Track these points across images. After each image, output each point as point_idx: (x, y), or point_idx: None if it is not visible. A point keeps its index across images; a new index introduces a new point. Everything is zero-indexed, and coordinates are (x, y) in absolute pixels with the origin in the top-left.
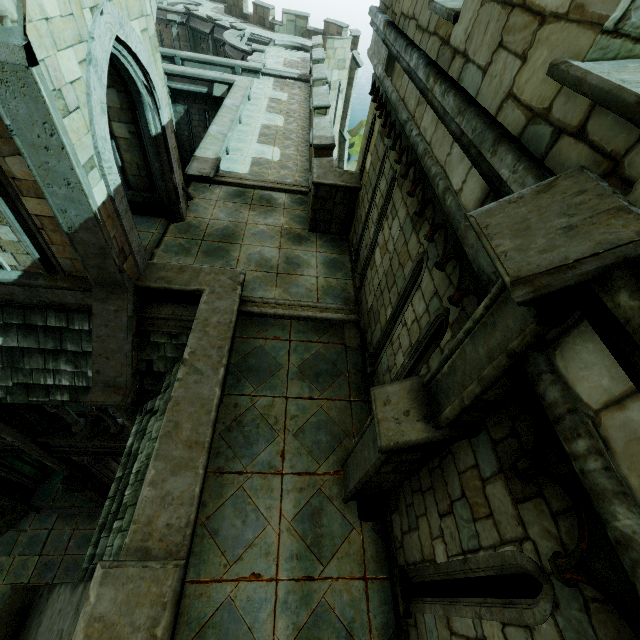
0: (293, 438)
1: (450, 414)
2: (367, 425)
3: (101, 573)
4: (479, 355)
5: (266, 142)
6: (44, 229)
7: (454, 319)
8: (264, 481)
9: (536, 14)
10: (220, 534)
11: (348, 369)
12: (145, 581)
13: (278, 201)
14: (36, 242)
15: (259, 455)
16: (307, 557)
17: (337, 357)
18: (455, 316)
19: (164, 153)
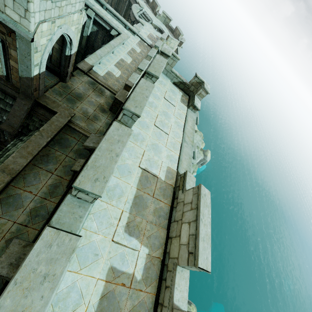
0: (62, 167)
1: None
2: None
3: None
4: None
5: (118, 67)
6: (12, 70)
7: None
8: (46, 173)
9: None
10: (26, 179)
11: None
12: (1, 176)
13: (105, 93)
14: (7, 70)
15: (49, 166)
16: (47, 194)
17: None
18: None
19: (68, 61)
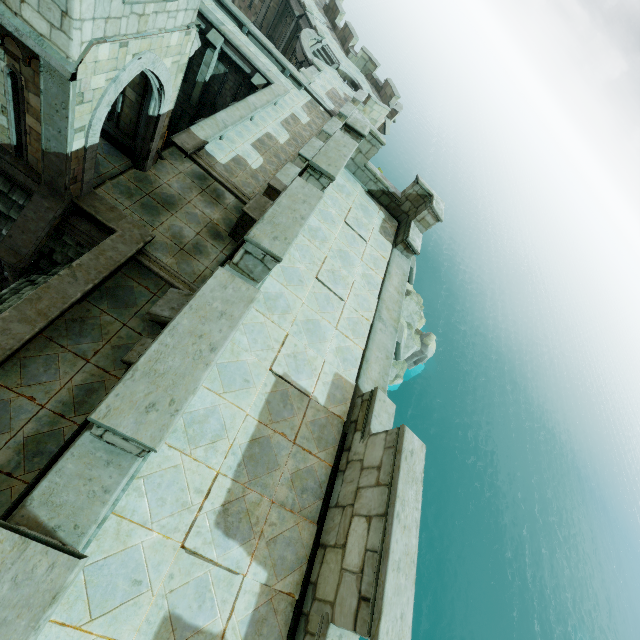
0: (110, 348)
1: None
2: None
3: None
4: None
5: (258, 149)
6: (30, 135)
7: None
8: (74, 359)
9: None
10: (27, 369)
11: None
12: None
13: (225, 200)
14: (20, 135)
15: (82, 344)
16: (70, 406)
17: None
18: None
19: (152, 128)
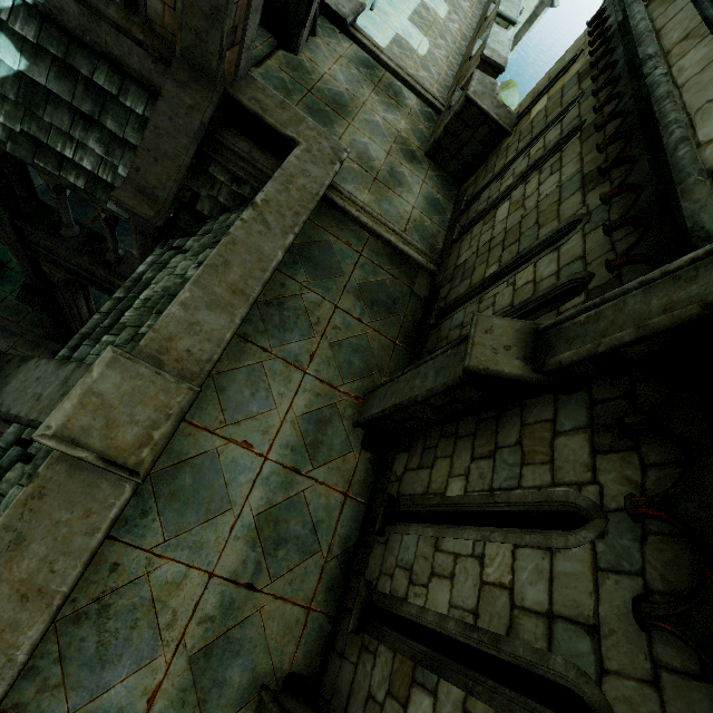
0: (328, 346)
1: (568, 358)
2: (434, 355)
3: (110, 356)
4: (649, 306)
5: (418, 25)
6: None
7: (598, 285)
8: (285, 369)
9: None
10: (226, 393)
11: (405, 314)
12: (155, 386)
13: (406, 101)
14: None
15: (289, 344)
16: (301, 453)
17: (400, 297)
18: (601, 282)
19: None
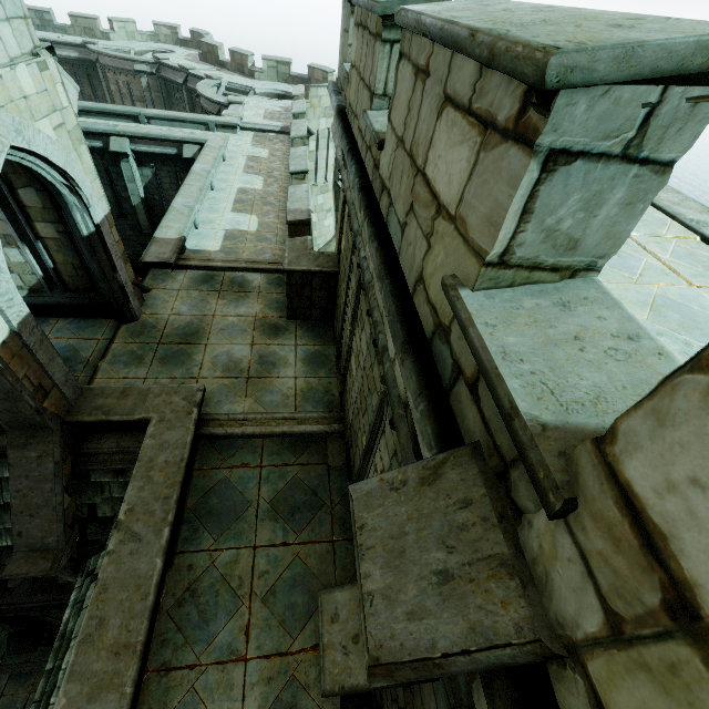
0: (261, 605)
1: None
2: None
3: None
4: None
5: (242, 210)
6: None
7: None
8: (222, 674)
9: (434, 195)
10: None
11: (331, 497)
12: None
13: (252, 284)
14: None
15: (217, 636)
16: None
17: (318, 482)
18: None
19: (102, 252)
